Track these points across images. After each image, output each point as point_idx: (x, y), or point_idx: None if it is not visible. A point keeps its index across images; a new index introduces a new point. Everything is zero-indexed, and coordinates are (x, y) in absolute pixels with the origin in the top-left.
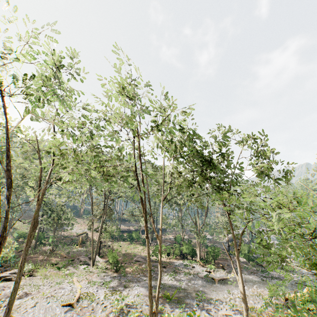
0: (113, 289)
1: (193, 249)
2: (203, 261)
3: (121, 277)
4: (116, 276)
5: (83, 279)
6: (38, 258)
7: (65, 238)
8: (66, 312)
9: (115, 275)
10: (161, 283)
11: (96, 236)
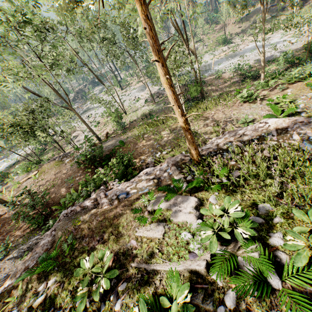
0: None
1: None
2: None
3: None
4: None
5: None
6: None
7: None
8: None
9: None
10: None
11: None
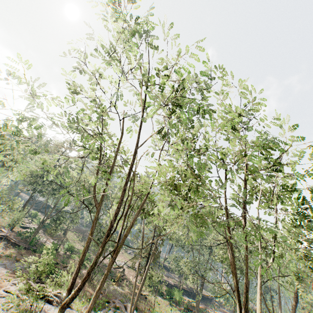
0: None
1: None
2: None
3: None
4: None
5: None
6: (77, 282)
7: (103, 267)
8: None
9: None
10: None
11: (132, 275)
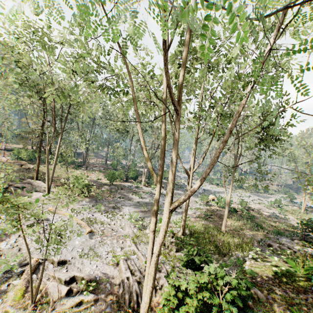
0: (104, 211)
1: (138, 175)
2: (146, 183)
3: (96, 201)
4: (91, 200)
5: (58, 207)
6: None
7: None
8: (91, 238)
9: (87, 199)
10: (138, 201)
11: None
